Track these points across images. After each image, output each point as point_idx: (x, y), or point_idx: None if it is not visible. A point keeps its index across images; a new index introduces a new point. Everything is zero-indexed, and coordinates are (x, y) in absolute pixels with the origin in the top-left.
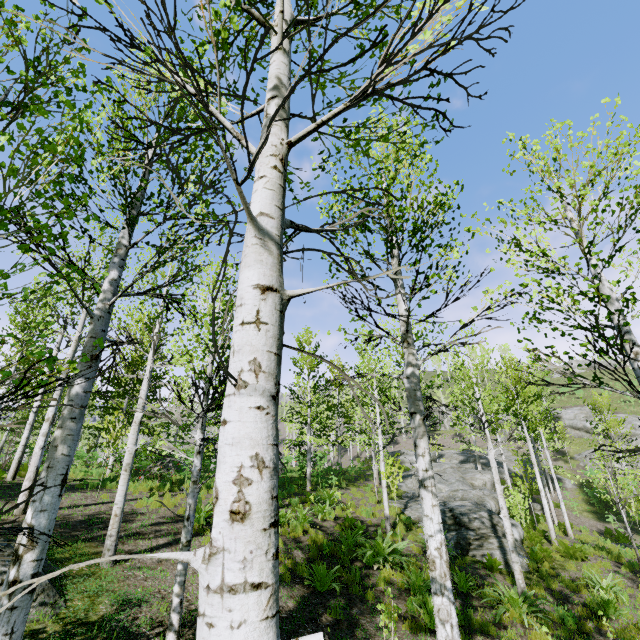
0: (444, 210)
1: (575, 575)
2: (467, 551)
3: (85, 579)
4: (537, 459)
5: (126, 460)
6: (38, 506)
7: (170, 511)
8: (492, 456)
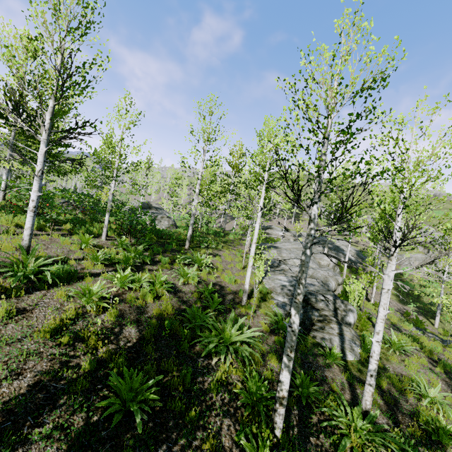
0: None
1: (398, 369)
2: (309, 331)
3: None
4: (379, 257)
5: None
6: None
7: (3, 256)
8: (390, 277)
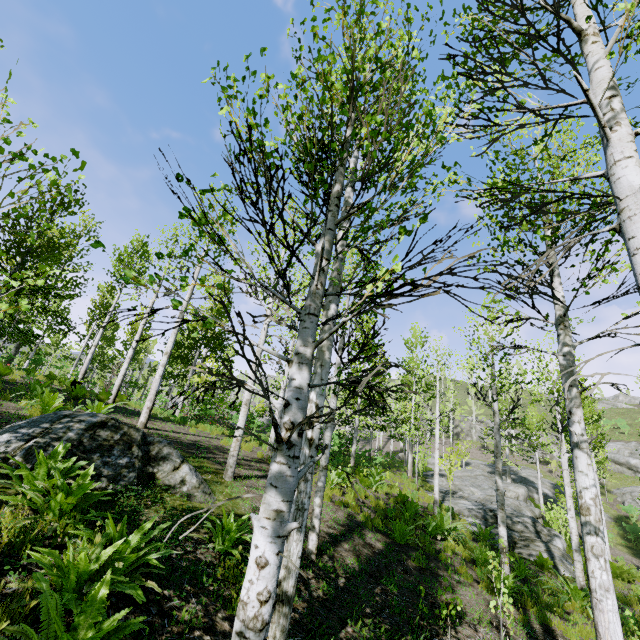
0: (616, 210)
1: (624, 592)
2: (513, 548)
3: (218, 484)
4: None
5: (246, 396)
6: (319, 391)
7: (249, 453)
8: (565, 460)
